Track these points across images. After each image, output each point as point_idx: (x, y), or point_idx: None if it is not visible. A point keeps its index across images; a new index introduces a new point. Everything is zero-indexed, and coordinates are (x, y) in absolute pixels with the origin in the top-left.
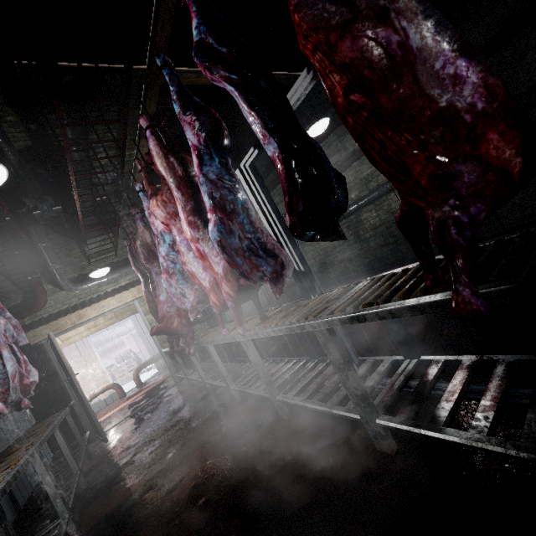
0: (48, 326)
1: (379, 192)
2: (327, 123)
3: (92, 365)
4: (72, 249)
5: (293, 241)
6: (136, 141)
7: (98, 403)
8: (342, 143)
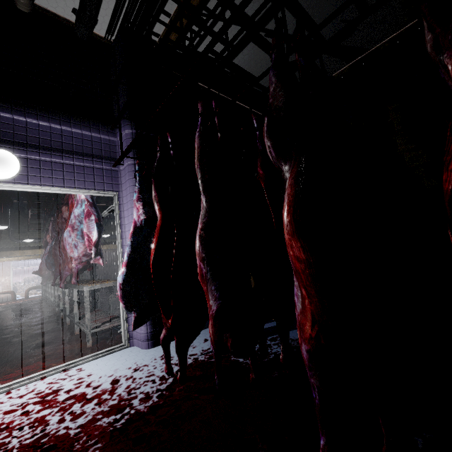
0: None
1: None
2: None
3: (6, 277)
4: (24, 222)
5: None
6: None
7: None
8: None
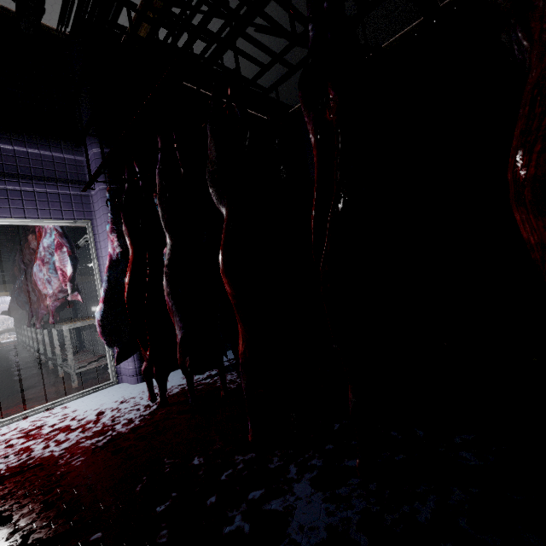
0: None
1: None
2: None
3: None
4: None
5: None
6: None
7: None
8: None
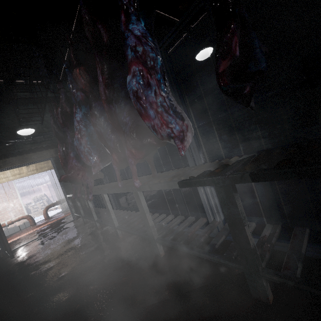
0: None
1: (228, 112)
2: (211, 51)
3: (13, 201)
4: (7, 113)
5: (189, 118)
6: None
7: (14, 227)
8: (209, 78)
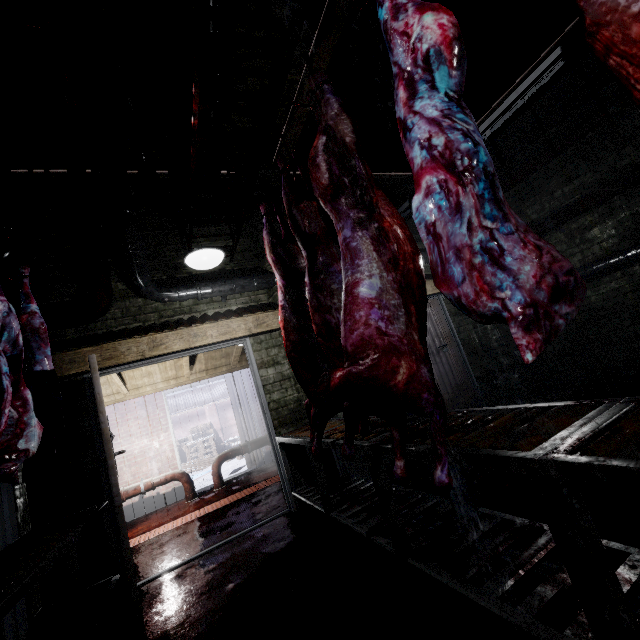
0: (99, 349)
1: None
2: None
3: (159, 435)
4: (169, 235)
5: None
6: (311, 49)
7: (154, 497)
8: None
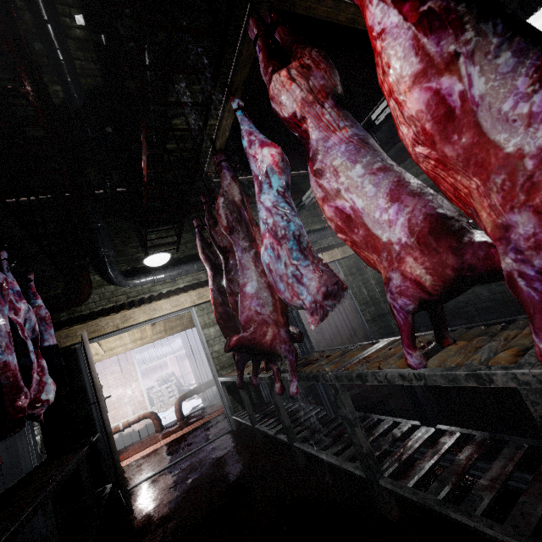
0: (86, 325)
1: None
2: None
3: (131, 385)
4: (130, 237)
5: None
6: (222, 105)
7: (131, 433)
8: None
